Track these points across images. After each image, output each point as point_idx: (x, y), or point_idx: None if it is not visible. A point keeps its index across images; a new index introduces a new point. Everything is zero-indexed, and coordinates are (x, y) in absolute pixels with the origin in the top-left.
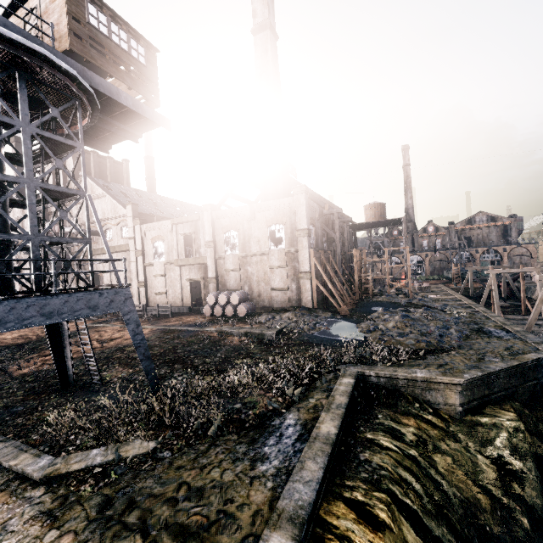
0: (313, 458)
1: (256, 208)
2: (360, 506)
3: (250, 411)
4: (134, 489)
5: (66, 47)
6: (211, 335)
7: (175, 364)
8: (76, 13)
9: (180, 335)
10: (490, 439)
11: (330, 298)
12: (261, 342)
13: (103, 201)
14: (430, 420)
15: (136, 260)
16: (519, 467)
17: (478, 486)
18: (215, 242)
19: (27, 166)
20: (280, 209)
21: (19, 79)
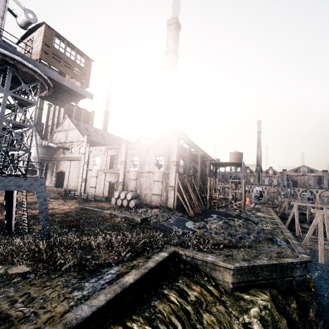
0: (106, 293)
1: (151, 145)
2: None
3: (93, 261)
4: (0, 291)
5: (38, 57)
6: (106, 215)
7: (73, 227)
8: (47, 42)
9: (88, 212)
10: (246, 311)
11: (184, 204)
12: (131, 223)
13: (73, 132)
14: (211, 290)
15: (83, 166)
16: None
17: None
18: (126, 162)
19: (2, 110)
20: (163, 148)
21: (9, 70)
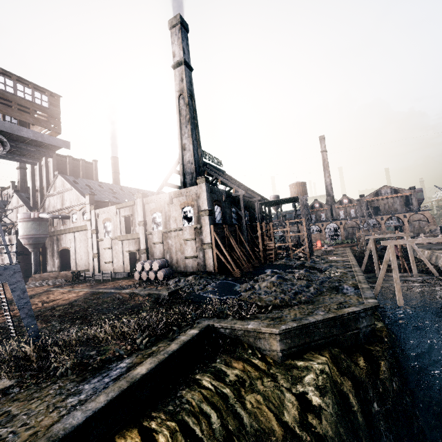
0: (108, 393)
1: (173, 195)
2: (148, 432)
3: (99, 357)
4: None
5: None
6: (124, 296)
7: (77, 320)
8: None
9: (101, 296)
10: (300, 380)
11: (226, 263)
12: (156, 301)
13: (70, 193)
14: (256, 364)
15: (91, 236)
16: (318, 404)
17: (276, 419)
18: (146, 221)
19: None
20: (190, 195)
21: None
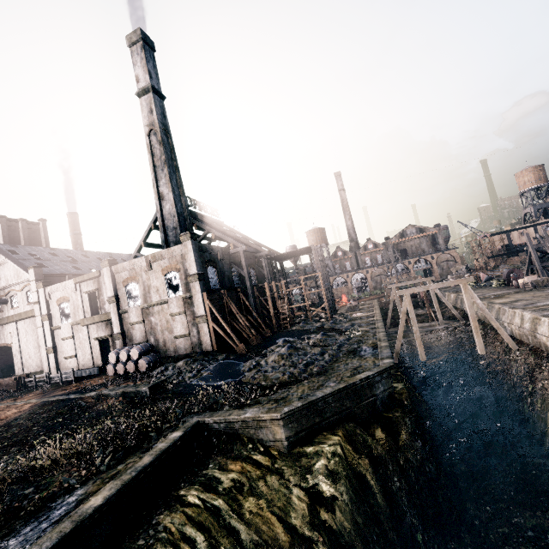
0: (42, 544)
1: (151, 258)
2: None
3: (37, 495)
4: None
5: None
6: (89, 401)
7: (13, 447)
8: None
9: (54, 407)
10: (310, 469)
11: (227, 338)
12: (133, 401)
13: (5, 267)
14: (258, 460)
15: (42, 325)
16: (330, 494)
17: (281, 524)
18: (118, 296)
19: None
20: (173, 256)
21: None
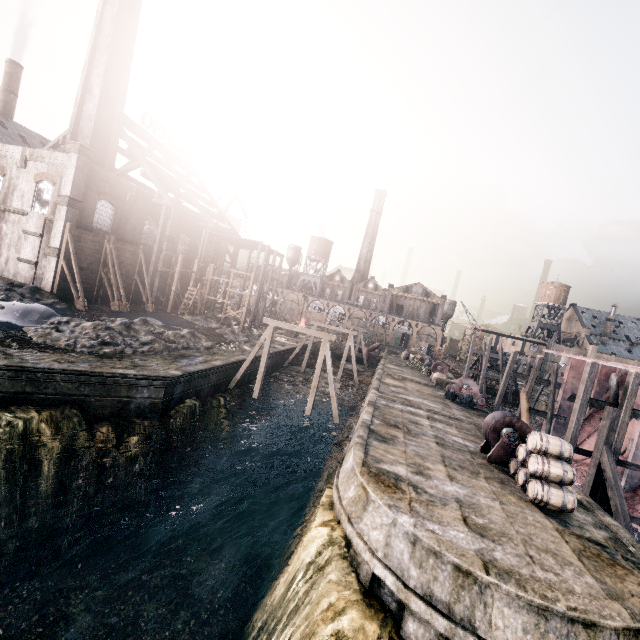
0: None
1: (29, 154)
2: None
3: None
4: None
5: None
6: None
7: None
8: None
9: None
10: None
11: (71, 286)
12: None
13: None
14: None
15: None
16: None
17: None
18: None
19: None
20: (55, 164)
21: None
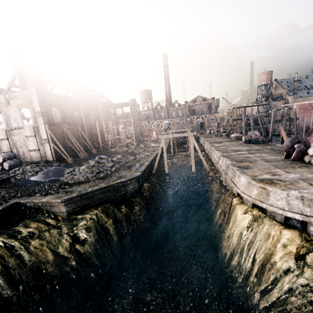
0: None
1: (8, 97)
2: None
3: None
4: None
5: None
6: None
7: None
8: None
9: None
10: (76, 226)
11: (61, 154)
12: None
13: None
14: (48, 222)
15: None
16: (84, 237)
17: (51, 251)
18: None
19: None
20: (24, 98)
21: None
